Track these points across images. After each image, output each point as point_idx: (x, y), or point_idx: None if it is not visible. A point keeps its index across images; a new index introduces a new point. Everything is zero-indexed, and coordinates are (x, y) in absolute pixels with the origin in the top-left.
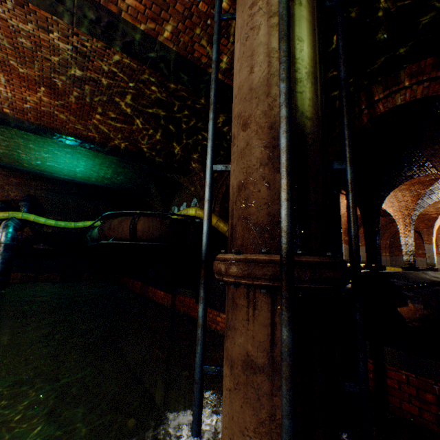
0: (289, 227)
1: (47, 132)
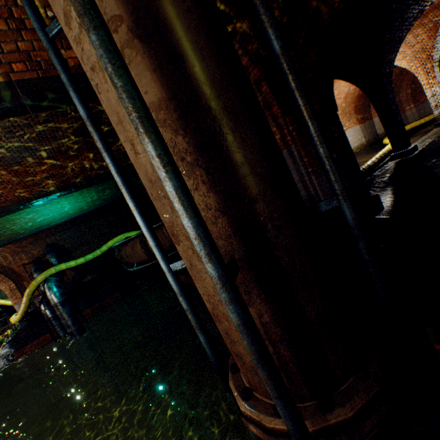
0: (297, 430)
1: (9, 210)
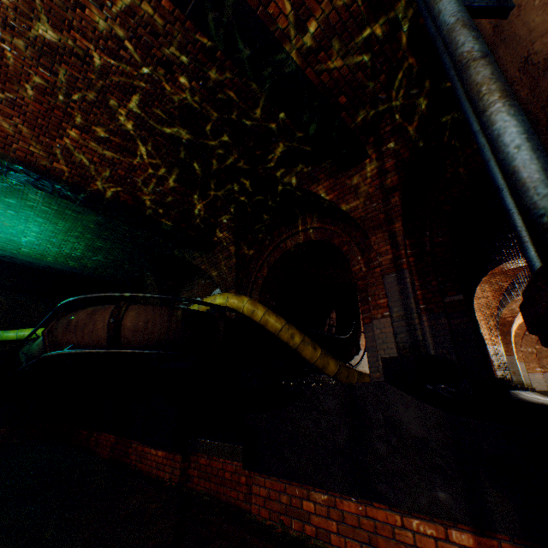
0: None
1: None
